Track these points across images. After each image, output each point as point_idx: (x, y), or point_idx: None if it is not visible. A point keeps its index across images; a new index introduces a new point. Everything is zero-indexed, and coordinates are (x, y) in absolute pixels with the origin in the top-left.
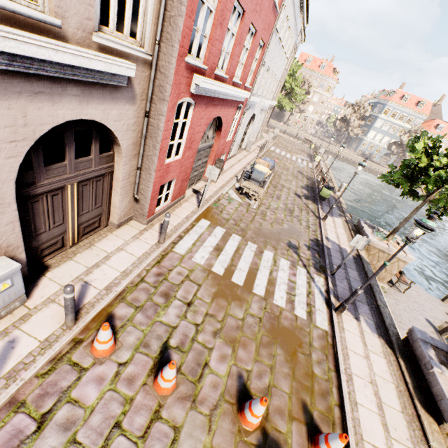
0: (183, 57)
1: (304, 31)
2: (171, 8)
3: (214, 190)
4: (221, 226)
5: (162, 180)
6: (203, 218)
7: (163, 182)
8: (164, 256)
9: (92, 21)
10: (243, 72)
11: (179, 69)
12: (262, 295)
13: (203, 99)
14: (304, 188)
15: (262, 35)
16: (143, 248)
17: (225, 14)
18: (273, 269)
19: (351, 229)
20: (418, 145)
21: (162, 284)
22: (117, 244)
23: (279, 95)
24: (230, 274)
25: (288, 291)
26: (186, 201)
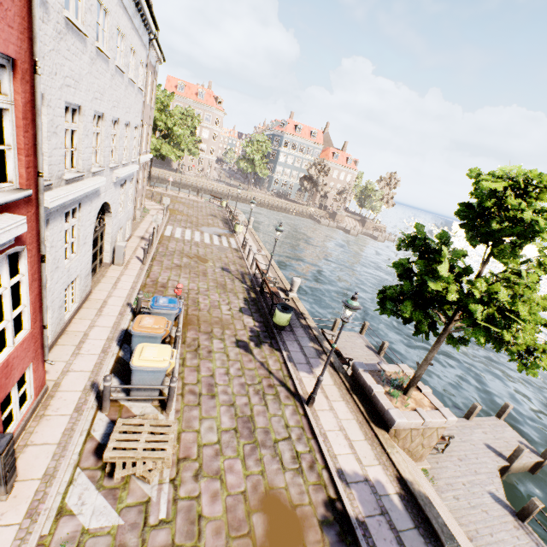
0: None
1: (157, 43)
2: None
3: None
4: None
5: None
6: None
7: None
8: None
9: None
10: None
11: None
12: None
13: None
14: (244, 312)
15: None
16: None
17: None
18: None
19: (350, 388)
20: (443, 269)
21: None
22: None
23: (153, 140)
24: None
25: None
26: None
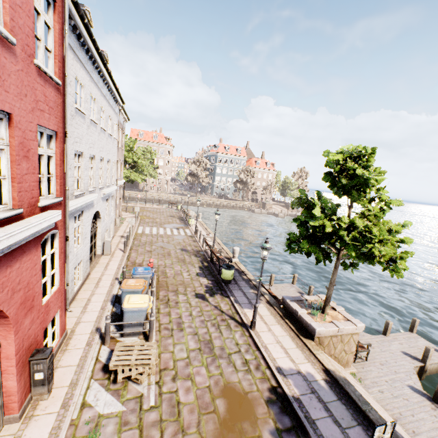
0: None
1: (124, 111)
2: None
3: (45, 437)
4: None
5: None
6: None
7: None
8: None
9: None
10: (16, 190)
11: None
12: None
13: None
14: (200, 275)
15: (37, 119)
16: None
17: None
18: None
19: (283, 315)
20: (316, 212)
21: None
22: None
23: (125, 171)
24: None
25: None
26: None
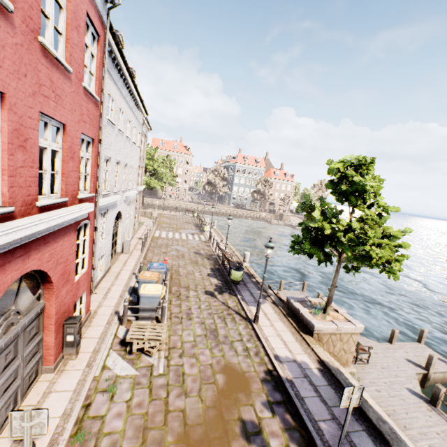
0: None
1: (147, 121)
2: None
3: (74, 385)
4: None
5: None
6: None
7: None
8: None
9: None
10: (64, 183)
11: None
12: None
13: None
14: (211, 276)
15: (81, 129)
16: None
17: None
18: None
19: (286, 314)
20: (316, 214)
21: None
22: None
23: (145, 178)
24: None
25: None
26: None
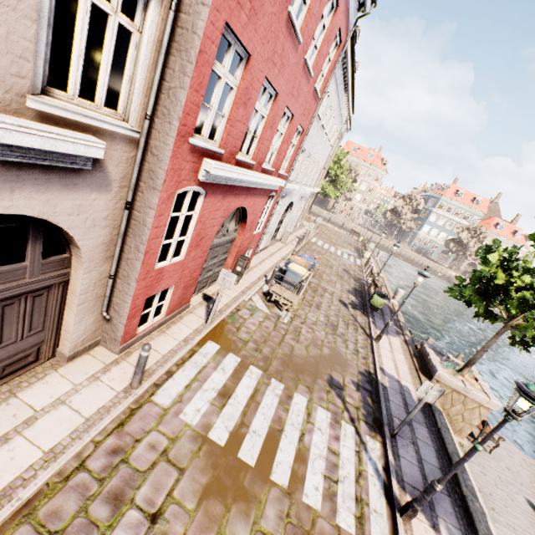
0: (185, 137)
1: (349, 120)
2: (171, 77)
3: (233, 296)
4: (235, 352)
5: (149, 290)
6: (210, 340)
7: (151, 293)
8: (135, 411)
9: (27, 79)
10: (277, 158)
11: (179, 152)
12: (284, 486)
13: (218, 188)
14: (351, 293)
15: (300, 120)
16: (101, 399)
17: (250, 93)
18: (305, 428)
19: (413, 354)
20: (492, 257)
21: (116, 473)
22: (57, 392)
23: (323, 182)
24: (237, 443)
25: (326, 473)
26: (190, 313)
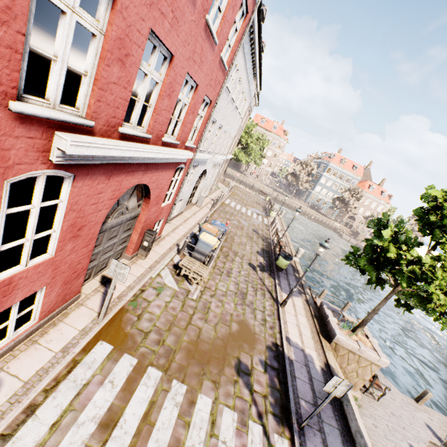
0: None
1: (257, 96)
2: None
3: (138, 274)
4: (131, 352)
5: None
6: (101, 340)
7: None
8: None
9: None
10: (181, 130)
11: None
12: None
13: (97, 167)
14: (259, 254)
15: (206, 91)
16: None
17: (128, 47)
18: (208, 446)
19: (314, 315)
20: (385, 233)
21: None
22: None
23: (236, 149)
24: None
25: None
26: (80, 306)
